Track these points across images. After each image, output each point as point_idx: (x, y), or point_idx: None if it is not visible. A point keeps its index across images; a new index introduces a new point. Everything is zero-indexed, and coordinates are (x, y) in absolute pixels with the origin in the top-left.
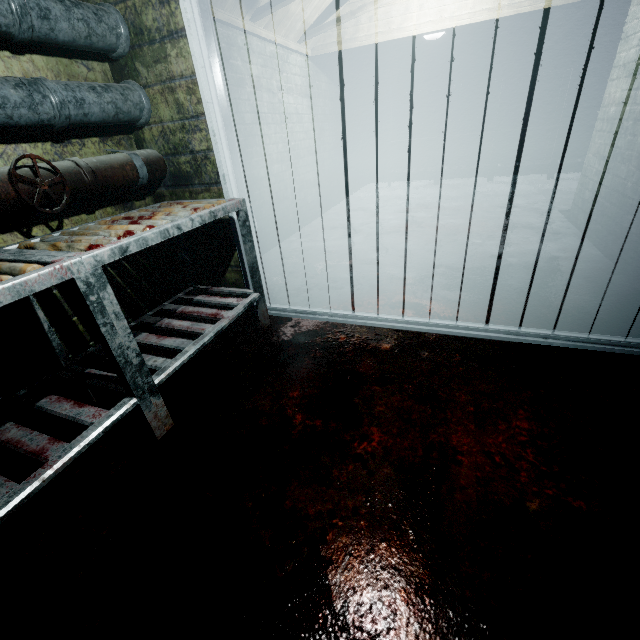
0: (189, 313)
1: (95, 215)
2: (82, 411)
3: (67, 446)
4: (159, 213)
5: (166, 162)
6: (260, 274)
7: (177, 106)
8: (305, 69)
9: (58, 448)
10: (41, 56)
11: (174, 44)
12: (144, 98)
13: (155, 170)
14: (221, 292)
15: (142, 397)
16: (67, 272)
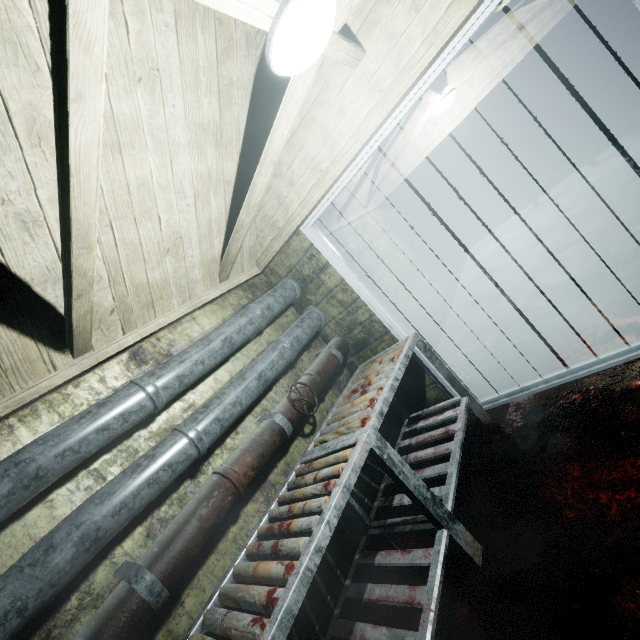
0: (423, 441)
1: (325, 400)
2: (413, 556)
3: (426, 588)
4: (370, 376)
5: (346, 340)
6: (457, 380)
7: (340, 303)
8: (377, 217)
9: (421, 592)
10: (268, 327)
11: (325, 273)
12: (319, 312)
13: (343, 349)
14: (433, 411)
15: (448, 527)
16: (367, 445)
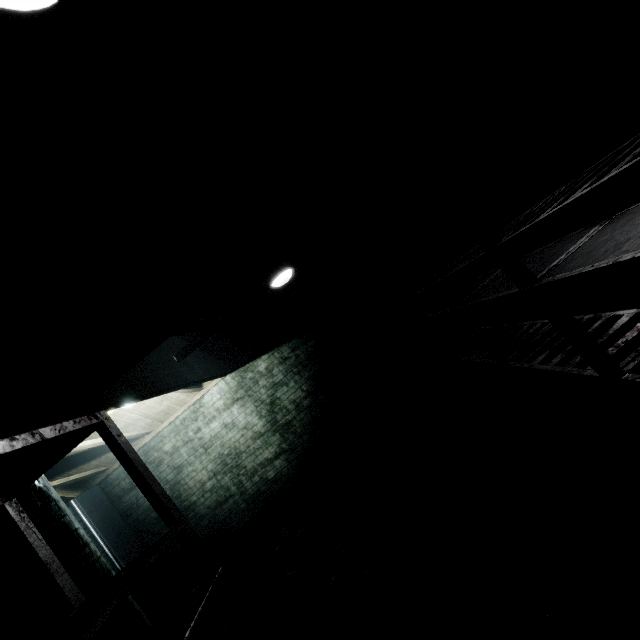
0: None
1: None
2: None
3: None
4: None
5: None
6: None
7: None
8: (227, 385)
9: None
10: None
11: None
12: None
13: None
14: None
15: None
16: None
